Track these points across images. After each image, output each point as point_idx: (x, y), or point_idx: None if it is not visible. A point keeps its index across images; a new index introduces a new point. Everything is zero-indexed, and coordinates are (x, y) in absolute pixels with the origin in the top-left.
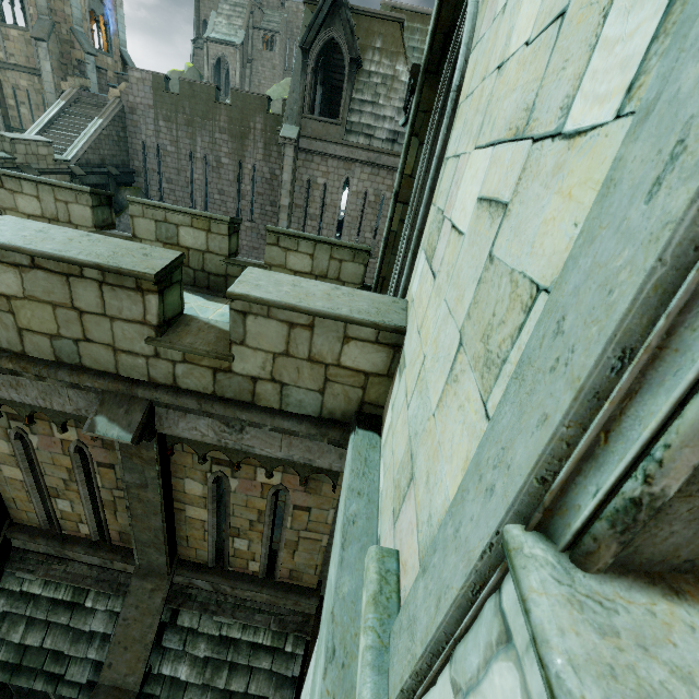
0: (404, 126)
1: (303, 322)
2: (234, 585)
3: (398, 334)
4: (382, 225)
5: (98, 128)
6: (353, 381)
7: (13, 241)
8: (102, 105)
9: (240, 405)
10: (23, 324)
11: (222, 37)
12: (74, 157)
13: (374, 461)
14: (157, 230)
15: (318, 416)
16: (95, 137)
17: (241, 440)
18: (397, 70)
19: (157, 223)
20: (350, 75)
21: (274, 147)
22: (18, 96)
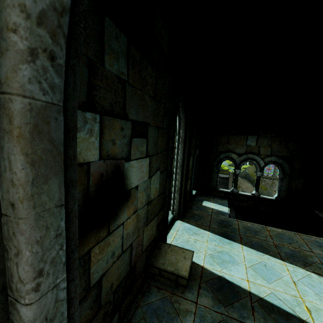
0: None
1: None
2: None
3: None
4: None
5: None
6: None
7: None
8: None
9: None
10: None
11: None
12: None
13: None
14: None
15: None
16: None
17: None
18: None
19: None
20: None
21: None
22: None
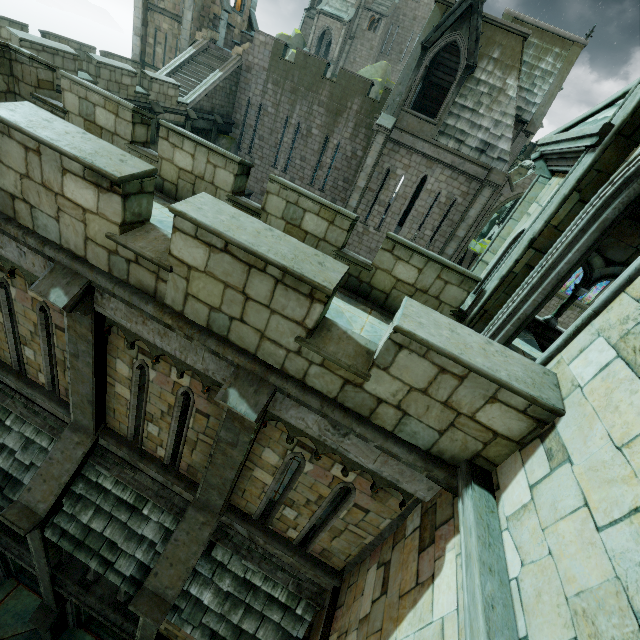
0: (536, 160)
1: (456, 372)
2: (270, 543)
3: (550, 413)
4: (445, 227)
5: (217, 79)
6: (478, 435)
7: (216, 225)
8: (224, 59)
9: (358, 418)
10: (192, 291)
11: (333, 11)
12: (192, 102)
13: (495, 530)
14: (285, 210)
15: (425, 450)
16: (213, 87)
17: (340, 443)
18: (506, 83)
19: (288, 203)
20: (460, 80)
21: (363, 130)
22: (157, 36)
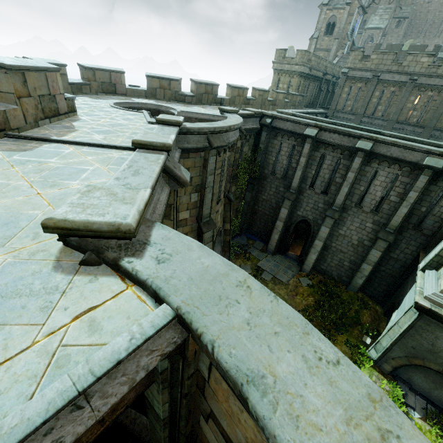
0: None
1: None
2: None
3: None
4: None
5: None
6: None
7: None
8: None
9: None
10: None
11: (374, 26)
12: None
13: None
14: None
15: None
16: None
17: None
18: None
19: None
20: None
21: None
22: None
